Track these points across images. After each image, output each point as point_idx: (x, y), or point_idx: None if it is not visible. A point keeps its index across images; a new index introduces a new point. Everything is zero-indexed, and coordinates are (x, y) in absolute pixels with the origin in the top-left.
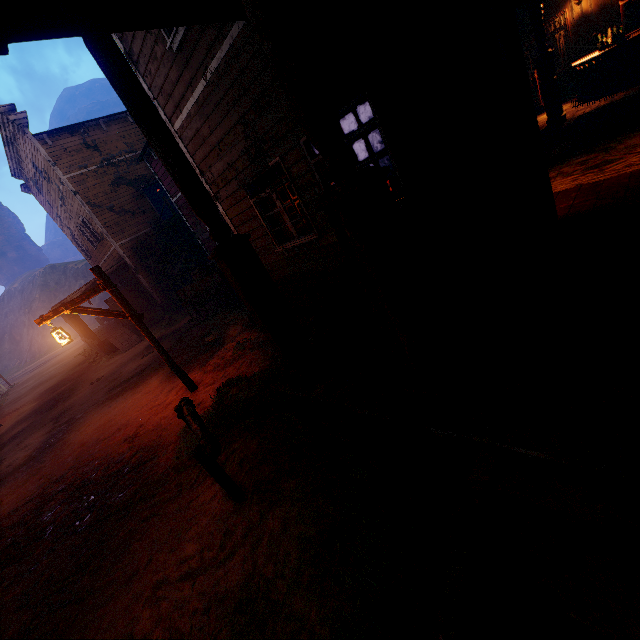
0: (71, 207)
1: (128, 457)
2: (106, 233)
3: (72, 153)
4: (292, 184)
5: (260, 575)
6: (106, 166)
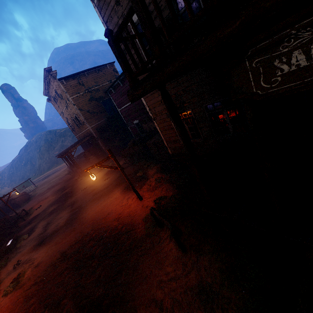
0: (70, 110)
1: (119, 228)
2: (86, 122)
3: (73, 87)
4: (195, 120)
5: (205, 281)
6: (87, 92)
